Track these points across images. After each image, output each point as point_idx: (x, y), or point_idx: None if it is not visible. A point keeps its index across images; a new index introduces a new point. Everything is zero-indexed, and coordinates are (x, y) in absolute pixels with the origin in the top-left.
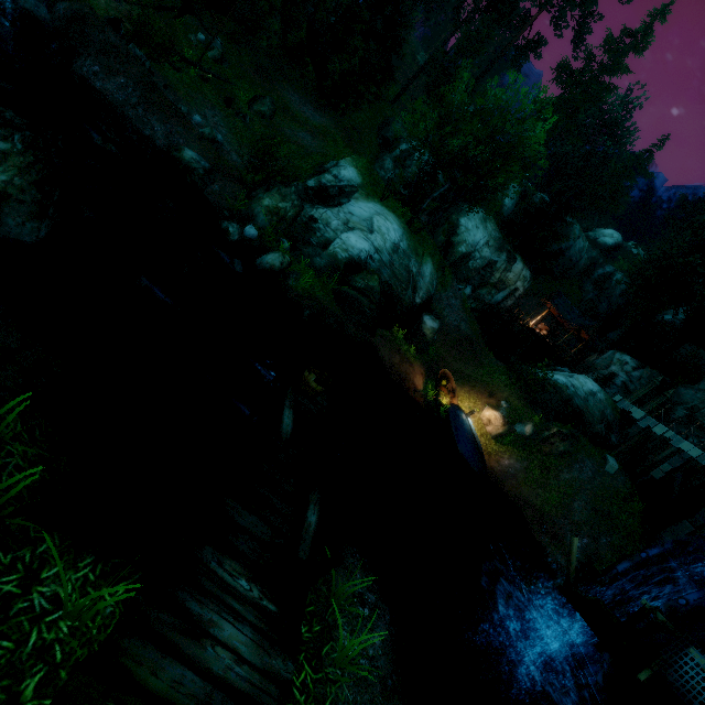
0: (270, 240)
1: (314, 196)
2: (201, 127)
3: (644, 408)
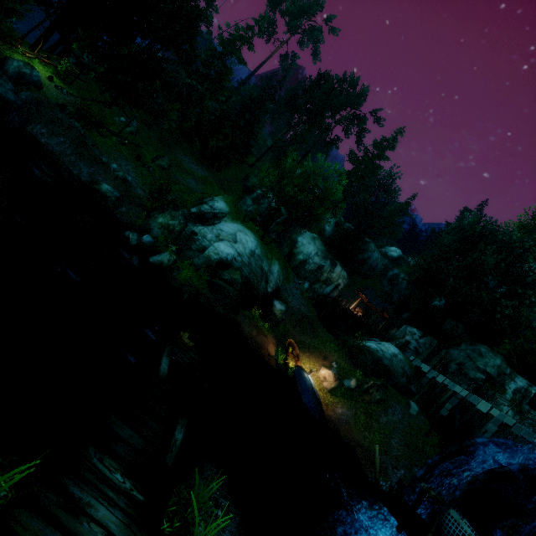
0: (161, 246)
1: (196, 218)
2: (116, 171)
3: (430, 364)
